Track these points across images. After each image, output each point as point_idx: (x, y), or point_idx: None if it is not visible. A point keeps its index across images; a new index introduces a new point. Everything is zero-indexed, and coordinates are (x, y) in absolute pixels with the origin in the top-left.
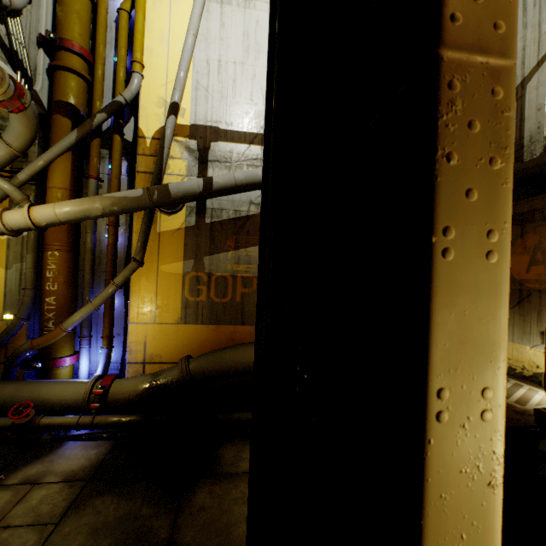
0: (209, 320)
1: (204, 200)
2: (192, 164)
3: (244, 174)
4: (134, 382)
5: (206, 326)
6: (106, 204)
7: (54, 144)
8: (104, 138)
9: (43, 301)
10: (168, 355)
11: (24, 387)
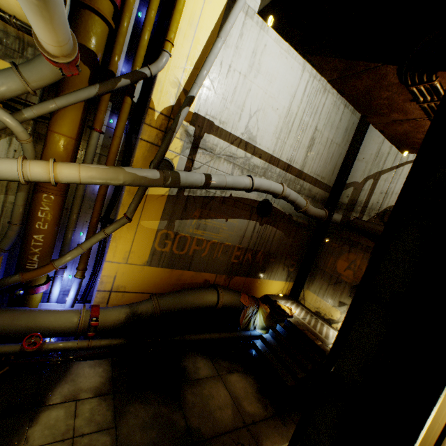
0: (167, 265)
1: None
2: (186, 146)
3: (232, 180)
4: (117, 313)
5: (164, 269)
6: (128, 179)
7: (68, 89)
8: None
9: (30, 237)
10: (131, 287)
11: (19, 317)
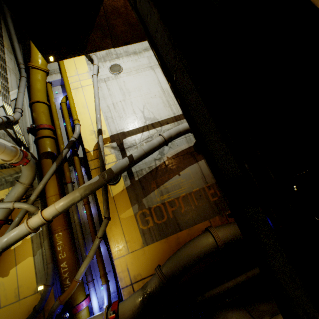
0: (160, 236)
1: (130, 169)
2: (117, 154)
3: (147, 145)
4: (132, 299)
5: (160, 241)
6: (81, 191)
7: (45, 174)
8: (69, 161)
9: (60, 267)
10: (144, 271)
11: None
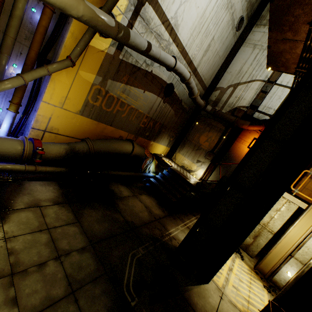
0: (95, 118)
1: None
2: (130, 7)
3: (164, 55)
4: (58, 148)
5: (93, 121)
6: (87, 13)
7: None
8: None
9: None
10: (63, 130)
11: None
